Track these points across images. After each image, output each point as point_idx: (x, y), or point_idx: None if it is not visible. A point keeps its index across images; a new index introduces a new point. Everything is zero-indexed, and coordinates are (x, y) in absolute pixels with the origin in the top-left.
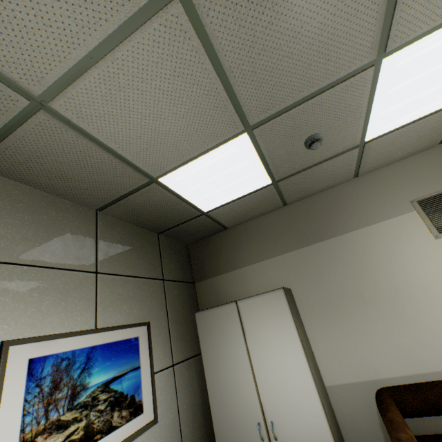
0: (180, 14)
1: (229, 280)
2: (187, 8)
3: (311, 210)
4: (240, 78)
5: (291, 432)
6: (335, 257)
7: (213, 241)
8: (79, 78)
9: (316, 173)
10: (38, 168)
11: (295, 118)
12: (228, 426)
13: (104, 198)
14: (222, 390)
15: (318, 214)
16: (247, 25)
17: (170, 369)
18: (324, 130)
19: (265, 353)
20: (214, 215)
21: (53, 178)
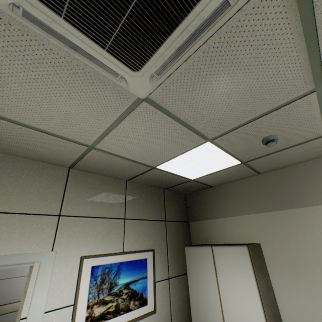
0: (147, 106)
1: (212, 225)
2: (150, 102)
3: (283, 180)
4: (194, 120)
5: None
6: (304, 225)
7: (202, 194)
8: (105, 136)
9: (283, 154)
10: (96, 167)
11: (247, 130)
12: None
13: (129, 176)
14: (199, 305)
15: (289, 184)
16: (189, 99)
17: (166, 281)
18: (279, 132)
19: (230, 290)
20: (199, 180)
21: (103, 170)
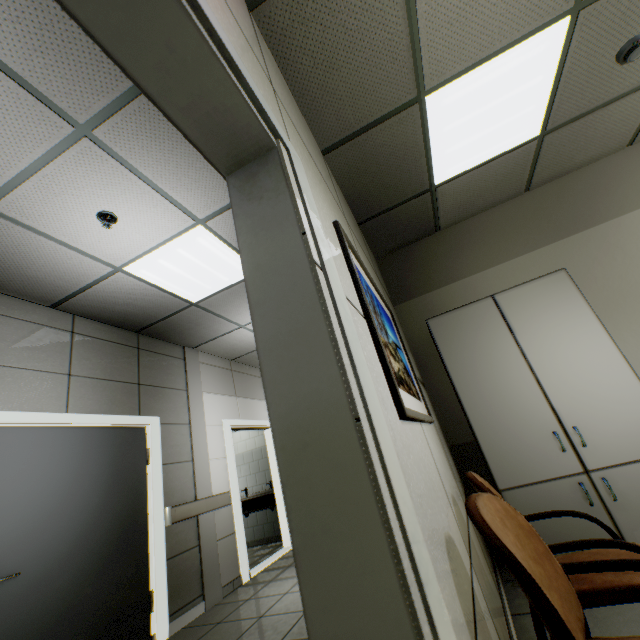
0: None
1: (449, 296)
2: None
3: (565, 194)
4: None
5: (606, 433)
6: (611, 246)
7: (415, 250)
8: None
9: (595, 124)
10: (315, 37)
11: None
12: (505, 445)
13: (346, 126)
14: (487, 405)
15: (576, 197)
16: None
17: None
18: None
19: (549, 349)
20: (440, 195)
21: (318, 65)
